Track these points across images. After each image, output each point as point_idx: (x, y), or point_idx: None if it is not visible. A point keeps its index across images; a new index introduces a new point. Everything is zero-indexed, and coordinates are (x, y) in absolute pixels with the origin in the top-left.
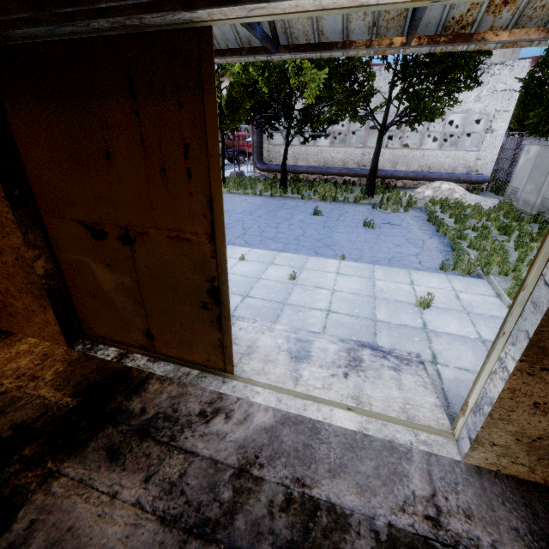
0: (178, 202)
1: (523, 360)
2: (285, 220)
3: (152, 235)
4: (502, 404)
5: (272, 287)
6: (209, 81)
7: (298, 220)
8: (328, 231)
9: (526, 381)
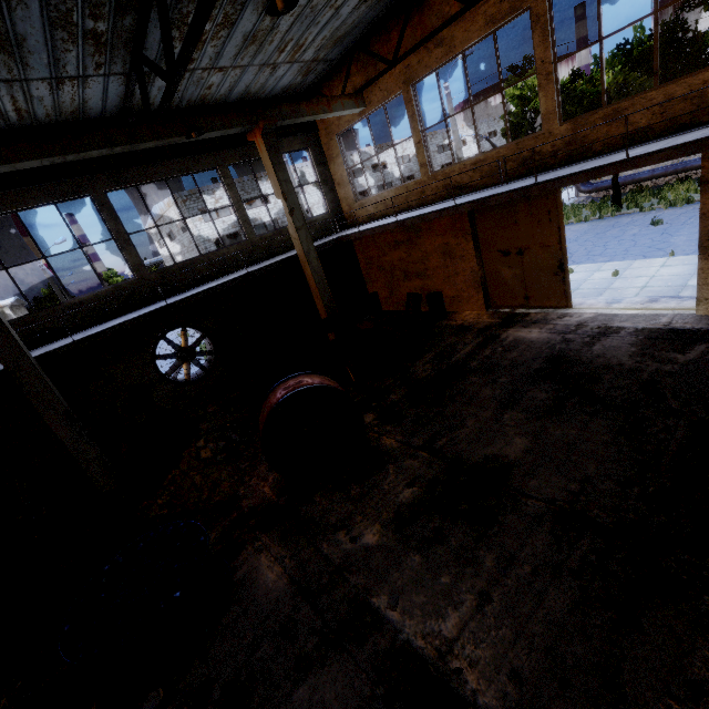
0: (545, 232)
1: (699, 254)
2: (614, 238)
3: (532, 248)
4: (700, 277)
5: (597, 283)
6: (558, 189)
7: (630, 235)
8: (665, 237)
9: (705, 263)
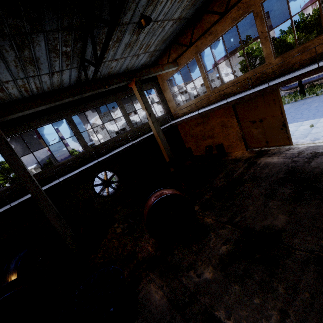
0: (273, 109)
1: None
2: (305, 109)
3: (267, 118)
4: None
5: (302, 131)
6: (277, 89)
7: (314, 107)
8: None
9: None
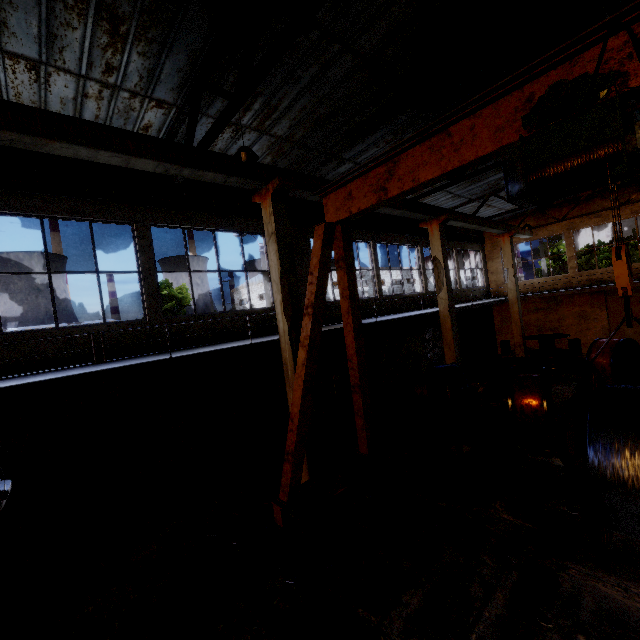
0: None
1: None
2: None
3: None
4: None
5: None
6: None
7: None
8: None
9: None
